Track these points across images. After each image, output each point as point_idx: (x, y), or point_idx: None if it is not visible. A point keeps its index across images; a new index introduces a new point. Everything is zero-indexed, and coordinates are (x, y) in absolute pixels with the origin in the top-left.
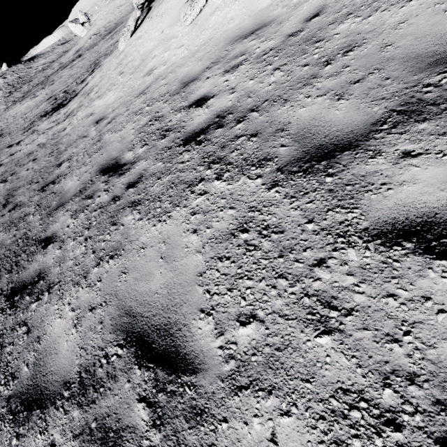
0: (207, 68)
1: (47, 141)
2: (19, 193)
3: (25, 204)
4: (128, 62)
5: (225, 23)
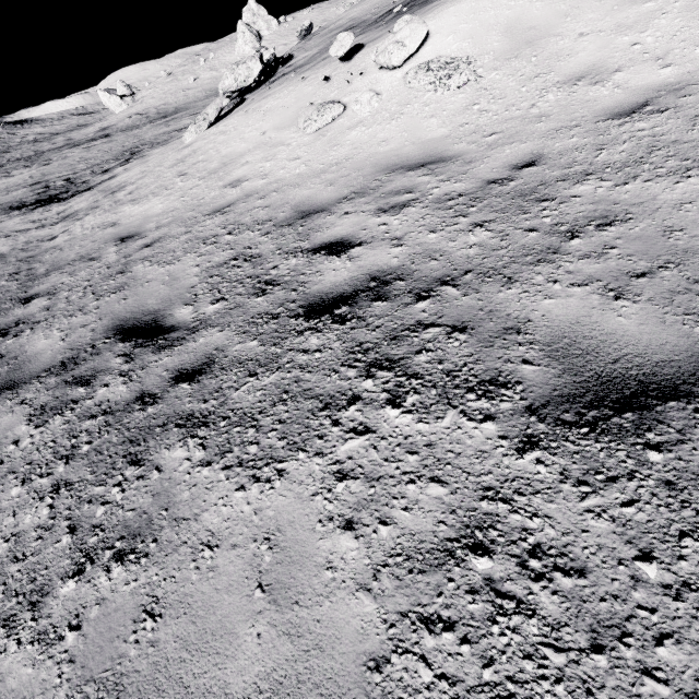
0: (345, 198)
1: (12, 251)
2: None
3: None
4: (197, 161)
5: (373, 143)
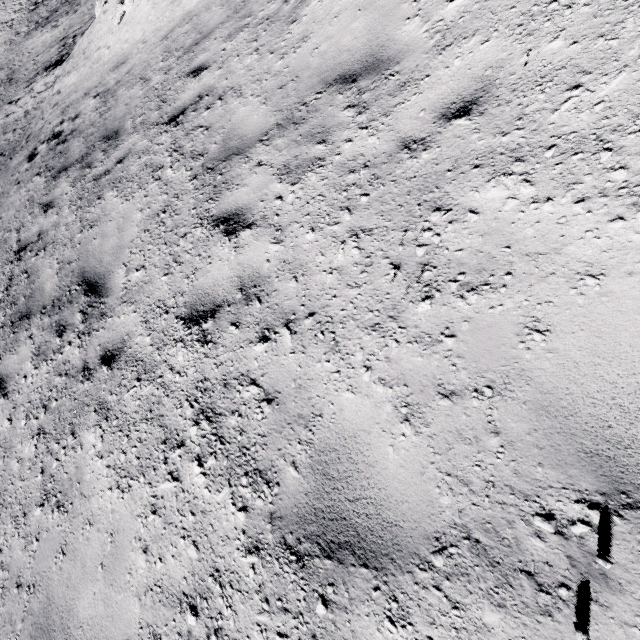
0: (96, 86)
1: (31, 110)
2: None
3: None
4: (91, 41)
5: (123, 42)
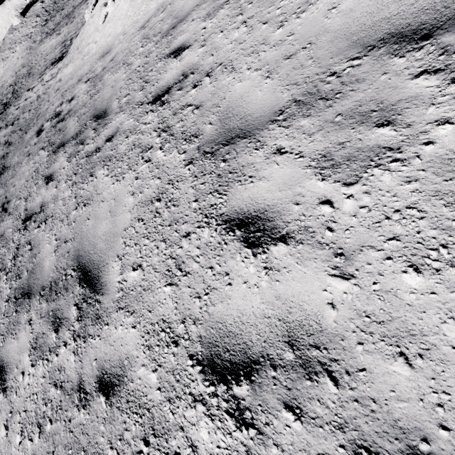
0: (87, 73)
1: (41, 95)
2: (13, 136)
3: (12, 145)
4: (82, 39)
5: (107, 36)
